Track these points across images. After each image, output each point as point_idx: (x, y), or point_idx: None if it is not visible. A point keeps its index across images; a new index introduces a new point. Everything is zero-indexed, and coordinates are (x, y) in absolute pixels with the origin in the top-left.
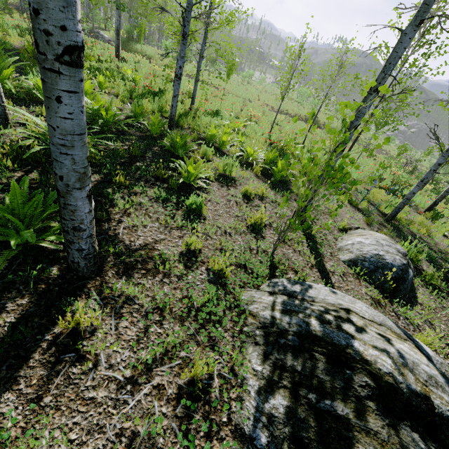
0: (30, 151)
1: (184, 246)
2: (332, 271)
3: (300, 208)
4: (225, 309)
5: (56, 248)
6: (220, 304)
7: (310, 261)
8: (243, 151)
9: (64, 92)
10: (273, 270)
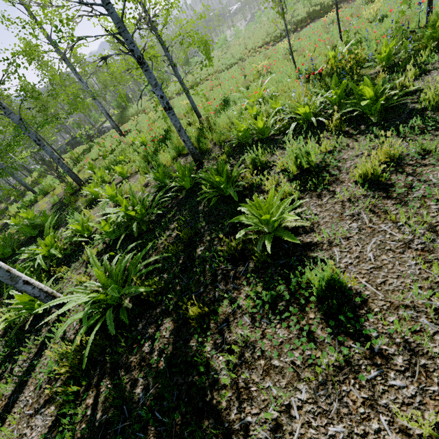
0: (85, 351)
1: None
2: None
3: None
4: None
5: None
6: None
7: None
8: (291, 116)
9: None
10: None
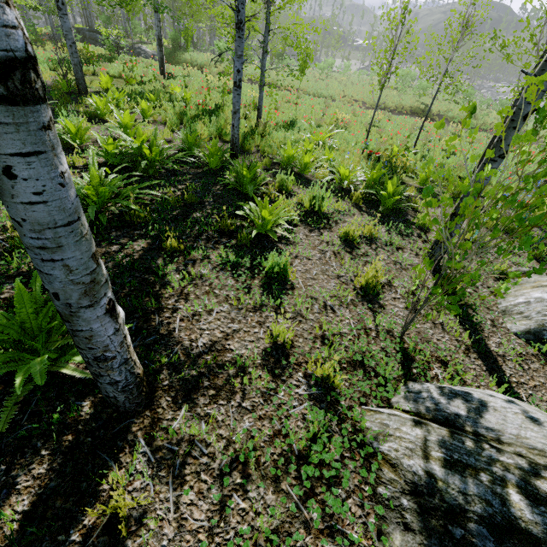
0: None
1: (267, 340)
2: (501, 354)
3: (453, 271)
4: (342, 449)
5: (83, 376)
6: (334, 446)
7: (462, 340)
8: (334, 172)
9: (15, 158)
10: (408, 365)
